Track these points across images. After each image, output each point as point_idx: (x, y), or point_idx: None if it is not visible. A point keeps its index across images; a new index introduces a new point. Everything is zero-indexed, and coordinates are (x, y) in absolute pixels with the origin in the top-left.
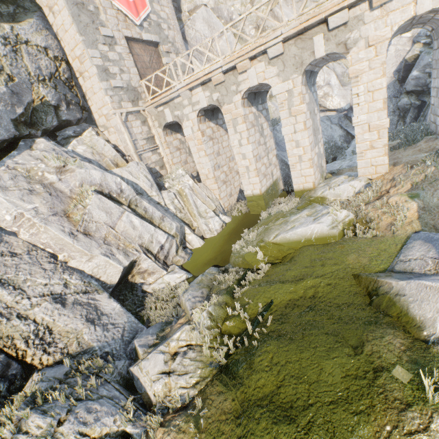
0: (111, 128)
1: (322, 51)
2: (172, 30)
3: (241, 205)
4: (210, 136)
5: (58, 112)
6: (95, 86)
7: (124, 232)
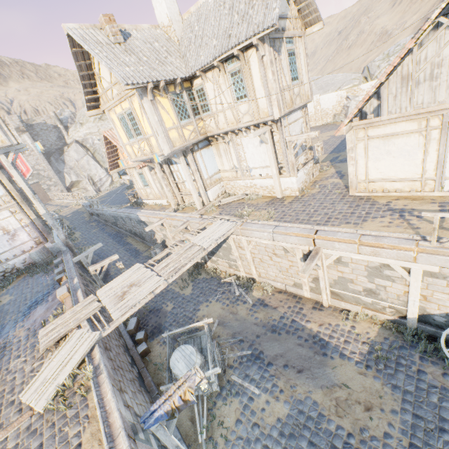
0: None
1: None
2: (47, 171)
3: None
4: None
5: None
6: None
7: None
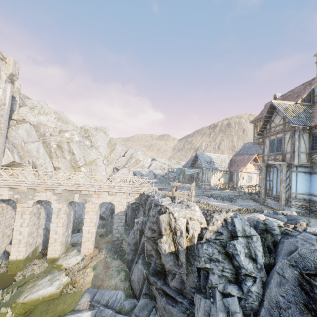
0: None
1: (77, 199)
2: (0, 135)
3: (2, 265)
4: None
5: None
6: None
7: None
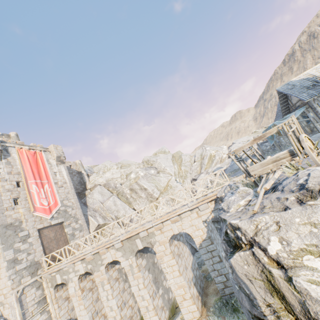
0: (6, 304)
1: (141, 246)
2: (75, 209)
3: None
4: (90, 287)
5: None
6: (3, 274)
7: None
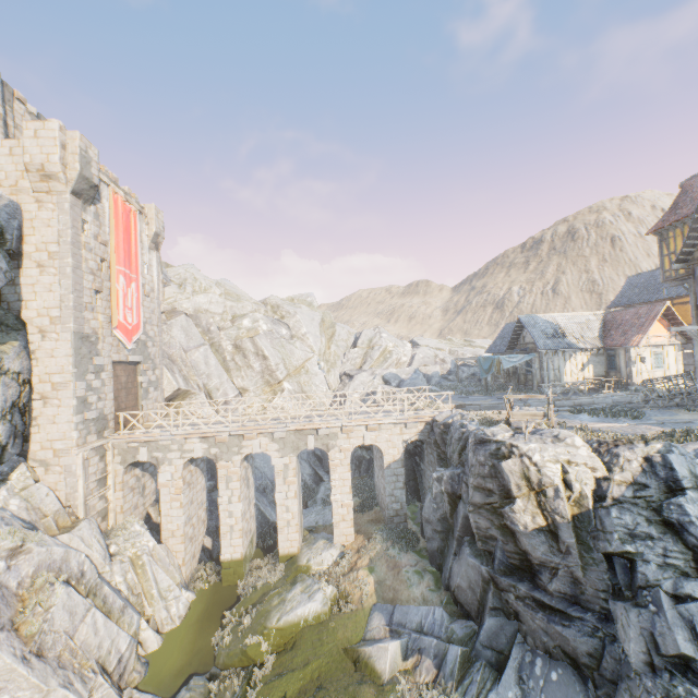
0: (57, 466)
1: (313, 445)
2: (156, 346)
3: (207, 570)
4: (189, 482)
5: (4, 453)
6: (62, 416)
7: (85, 641)
